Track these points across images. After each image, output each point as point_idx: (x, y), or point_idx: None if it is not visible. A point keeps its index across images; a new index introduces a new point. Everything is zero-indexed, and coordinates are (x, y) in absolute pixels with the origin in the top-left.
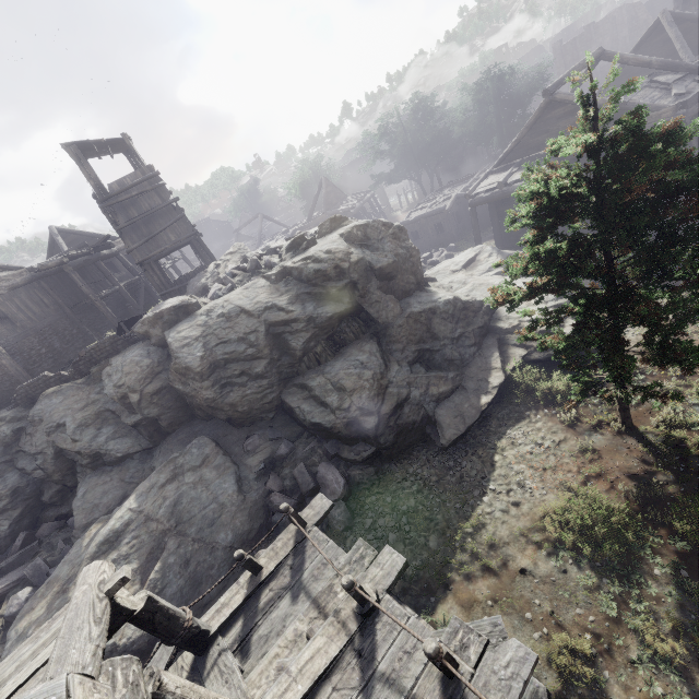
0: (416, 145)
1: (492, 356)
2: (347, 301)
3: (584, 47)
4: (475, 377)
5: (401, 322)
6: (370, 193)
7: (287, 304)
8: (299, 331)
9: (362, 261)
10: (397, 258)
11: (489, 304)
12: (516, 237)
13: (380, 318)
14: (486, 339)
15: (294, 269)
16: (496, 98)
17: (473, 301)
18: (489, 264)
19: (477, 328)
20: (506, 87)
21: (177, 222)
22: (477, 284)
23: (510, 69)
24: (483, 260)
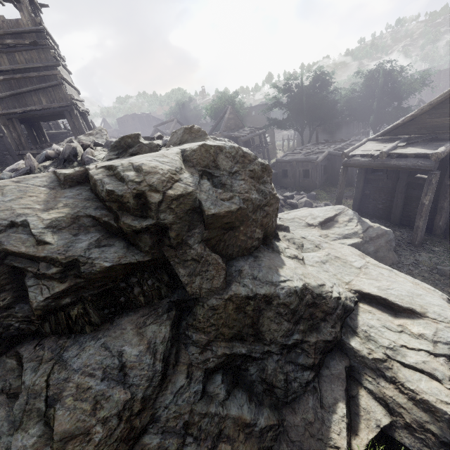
0: (308, 106)
1: (333, 409)
2: (146, 250)
3: (446, 79)
4: (298, 445)
5: (216, 304)
6: (262, 130)
7: (47, 227)
8: (48, 276)
9: (189, 196)
10: (245, 203)
11: (347, 302)
12: (374, 206)
13: (190, 285)
14: (330, 358)
15: (89, 176)
16: (382, 87)
17: (327, 297)
18: (348, 230)
19: (323, 341)
20: (393, 81)
21: (53, 87)
22: (333, 256)
23: (401, 67)
24: (341, 222)
